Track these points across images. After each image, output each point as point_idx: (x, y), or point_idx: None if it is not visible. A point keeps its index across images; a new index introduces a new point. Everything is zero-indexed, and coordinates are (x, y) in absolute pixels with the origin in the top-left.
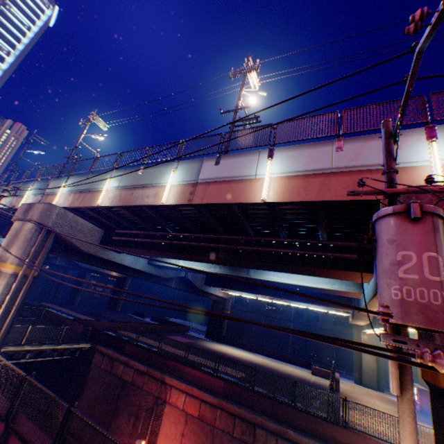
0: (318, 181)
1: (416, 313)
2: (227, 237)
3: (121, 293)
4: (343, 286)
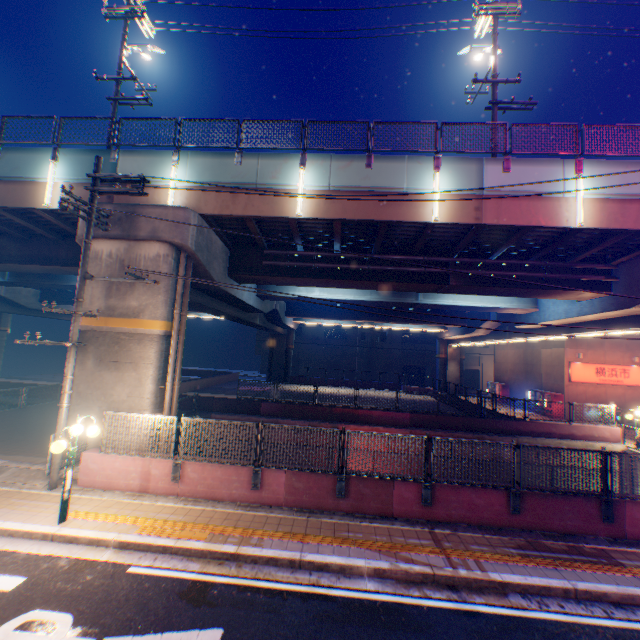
0: (633, 208)
1: None
2: (462, 261)
3: None
4: (520, 304)
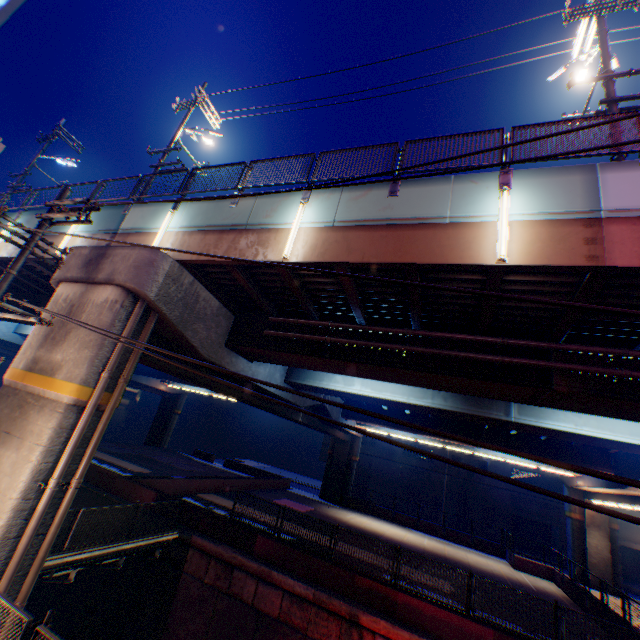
0: None
1: None
2: (576, 348)
3: (171, 420)
4: None
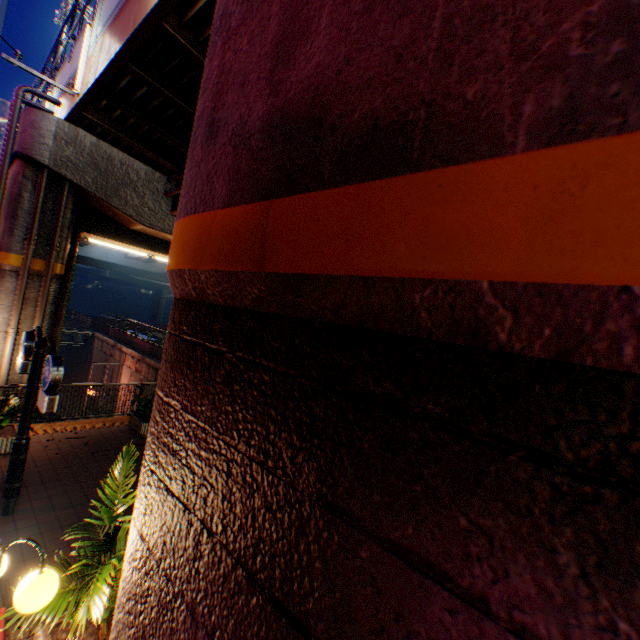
0: None
1: None
2: None
3: None
4: None
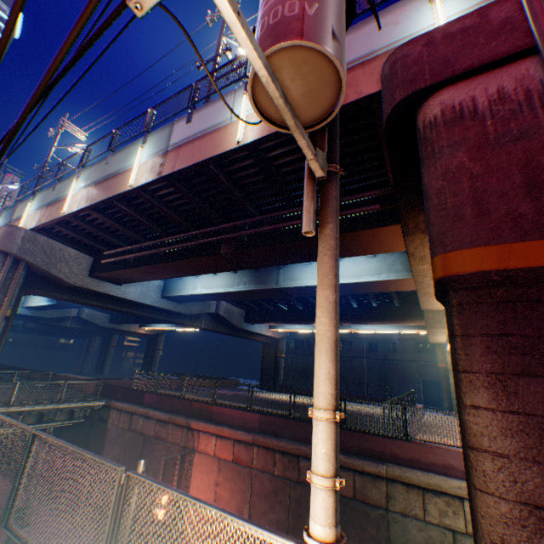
0: None
1: (266, 41)
2: (227, 226)
3: (155, 354)
4: (391, 274)
